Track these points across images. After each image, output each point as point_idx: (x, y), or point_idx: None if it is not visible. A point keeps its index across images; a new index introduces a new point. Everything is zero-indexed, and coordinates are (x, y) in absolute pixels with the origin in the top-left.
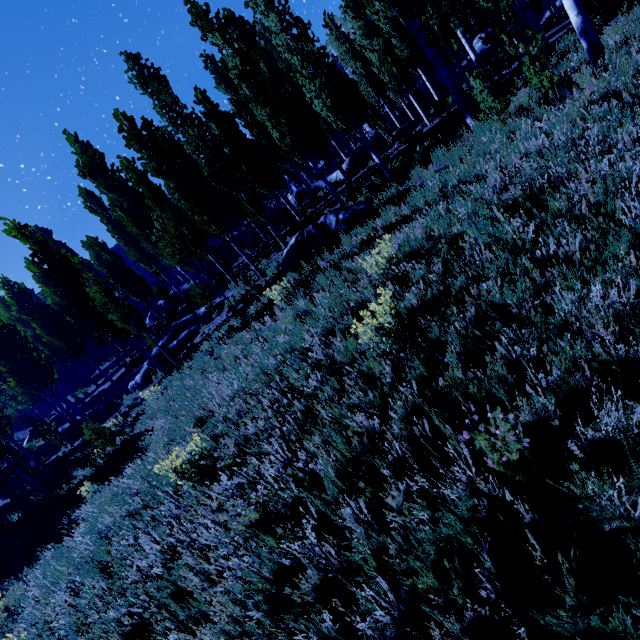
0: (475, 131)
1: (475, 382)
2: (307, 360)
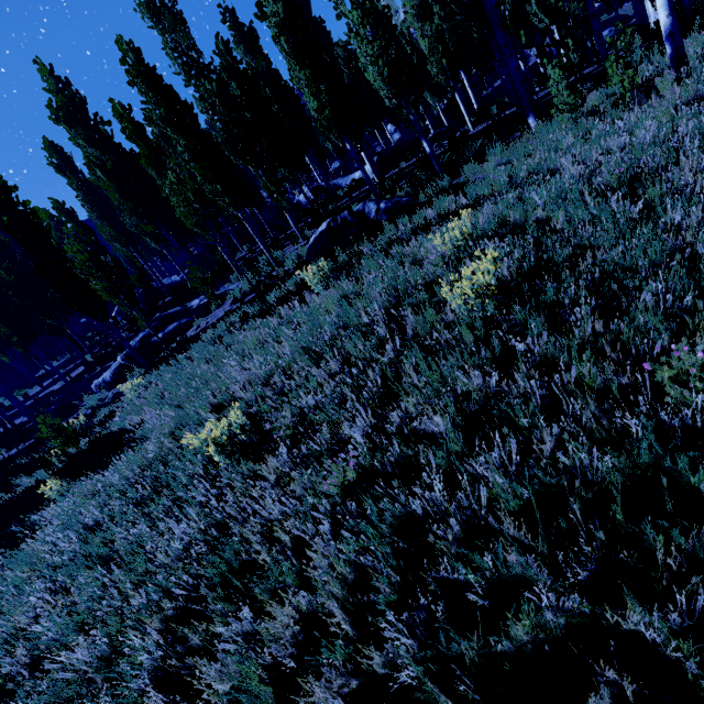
0: (537, 132)
1: (632, 326)
2: (370, 335)
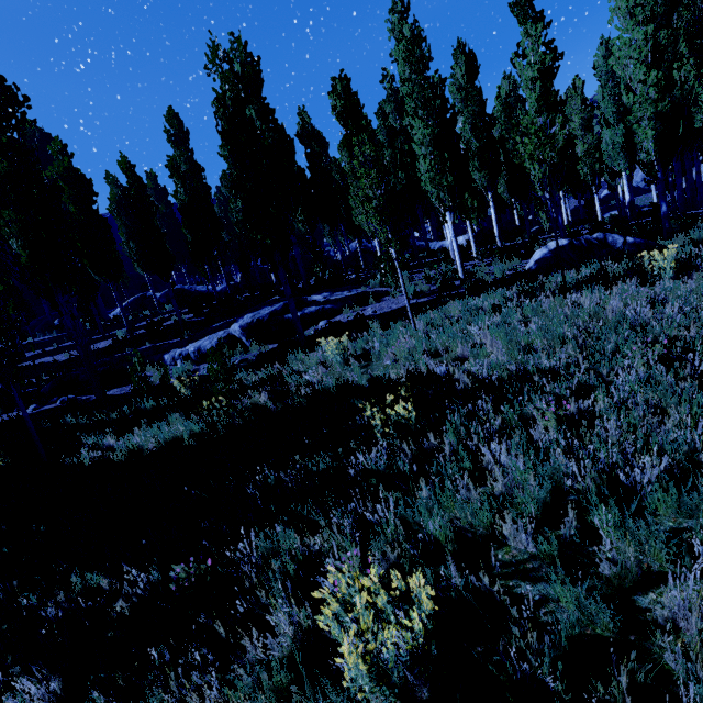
0: None
1: None
2: None
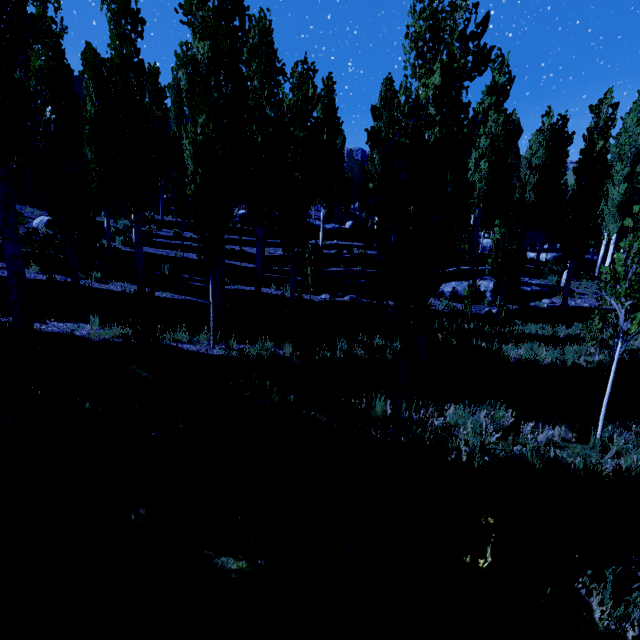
0: None
1: None
2: None
